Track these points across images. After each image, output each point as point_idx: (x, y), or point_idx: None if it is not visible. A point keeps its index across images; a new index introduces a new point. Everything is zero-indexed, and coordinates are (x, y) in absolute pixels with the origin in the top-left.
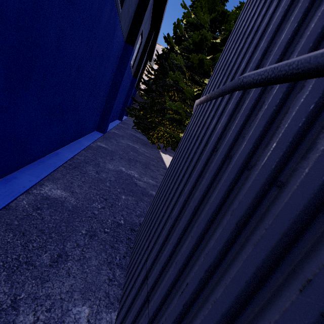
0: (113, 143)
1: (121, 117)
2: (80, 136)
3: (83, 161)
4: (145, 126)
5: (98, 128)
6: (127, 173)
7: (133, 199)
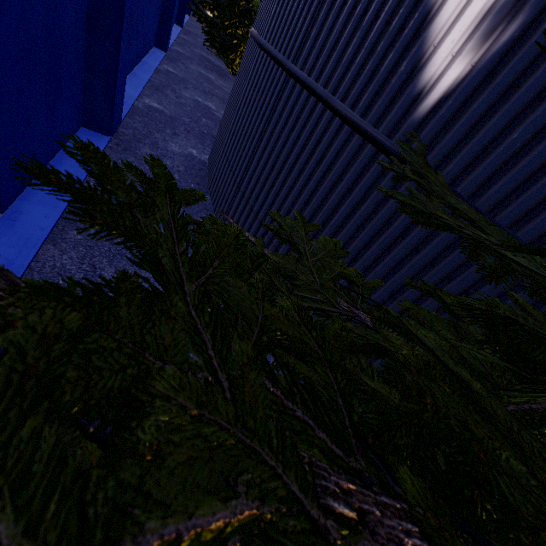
0: (182, 69)
1: (181, 18)
2: (144, 55)
3: (160, 85)
4: (222, 43)
5: (158, 43)
6: (204, 104)
7: (213, 124)
